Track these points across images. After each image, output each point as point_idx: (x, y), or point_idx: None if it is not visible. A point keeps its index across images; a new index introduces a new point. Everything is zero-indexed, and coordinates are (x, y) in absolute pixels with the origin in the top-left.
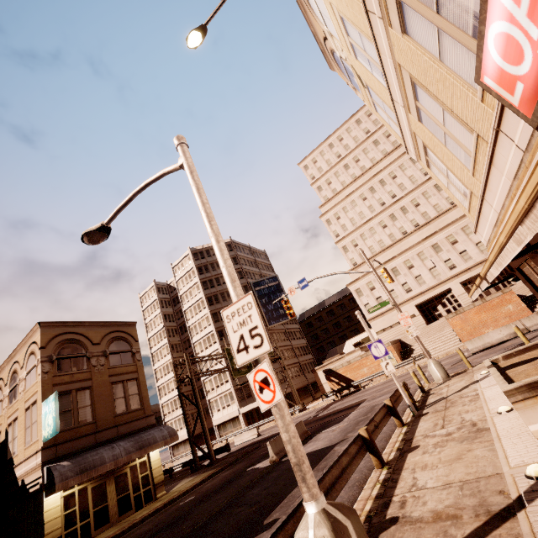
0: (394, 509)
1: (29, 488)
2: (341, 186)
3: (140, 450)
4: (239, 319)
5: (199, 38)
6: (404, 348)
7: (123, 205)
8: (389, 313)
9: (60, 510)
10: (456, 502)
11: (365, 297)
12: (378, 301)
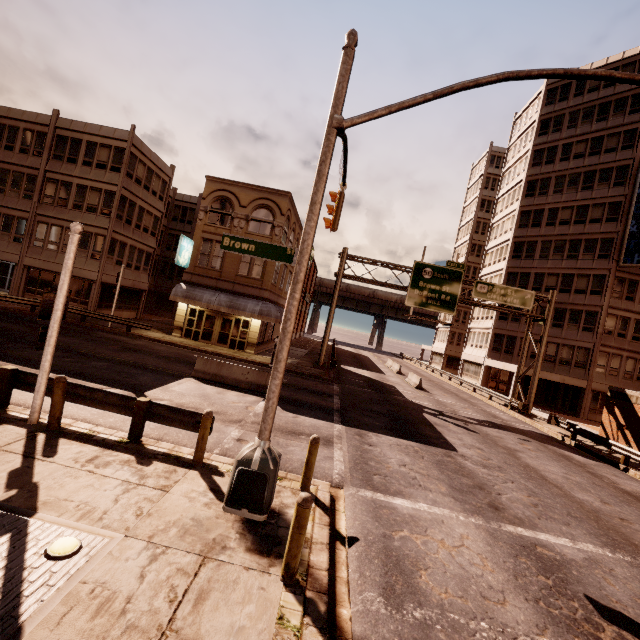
0: None
1: None
2: None
3: (229, 309)
4: None
5: None
6: None
7: None
8: None
9: (185, 313)
10: None
11: None
12: None
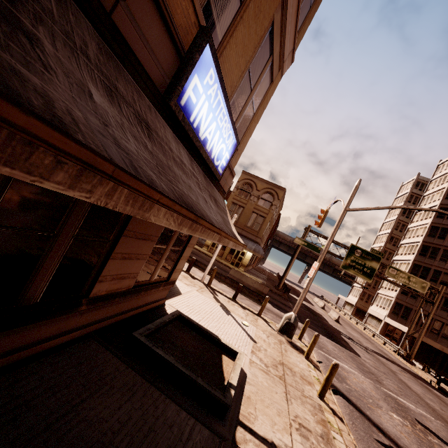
0: None
1: None
2: None
3: None
4: None
5: None
6: None
7: None
8: None
9: None
10: None
11: None
12: None
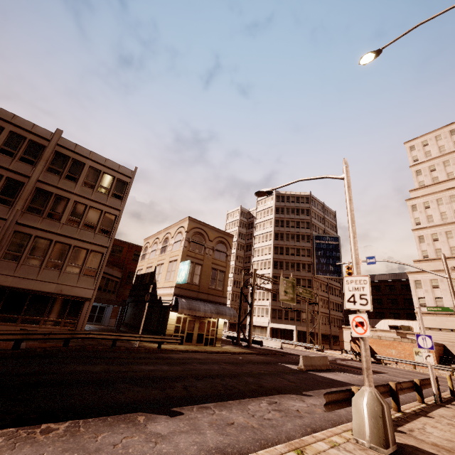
0: (403, 429)
1: (163, 302)
2: (446, 176)
3: (217, 315)
4: (354, 286)
5: (371, 58)
6: (446, 355)
7: (288, 184)
8: (444, 317)
9: (174, 322)
10: (453, 447)
11: (422, 290)
12: (436, 300)
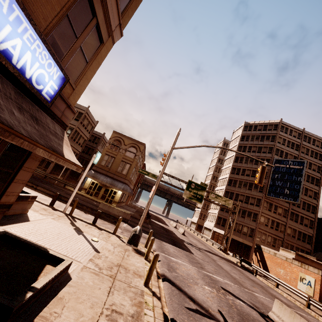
0: None
1: None
2: None
3: (110, 185)
4: None
5: None
6: None
7: None
8: None
9: (89, 183)
10: None
11: None
12: None
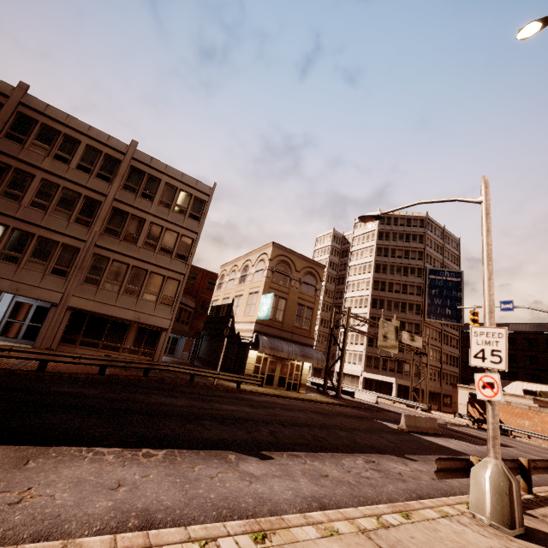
0: (535, 513)
1: (241, 339)
2: None
3: (302, 357)
4: (485, 339)
5: (536, 29)
6: None
7: (403, 207)
8: None
9: (254, 361)
10: None
11: None
12: None
